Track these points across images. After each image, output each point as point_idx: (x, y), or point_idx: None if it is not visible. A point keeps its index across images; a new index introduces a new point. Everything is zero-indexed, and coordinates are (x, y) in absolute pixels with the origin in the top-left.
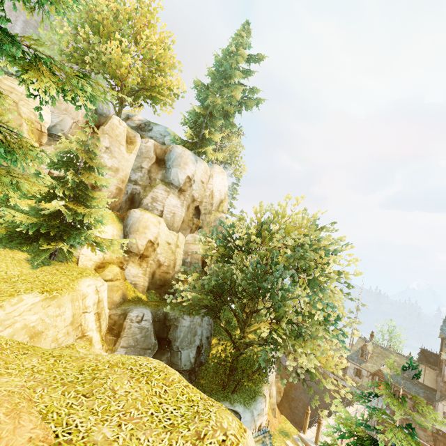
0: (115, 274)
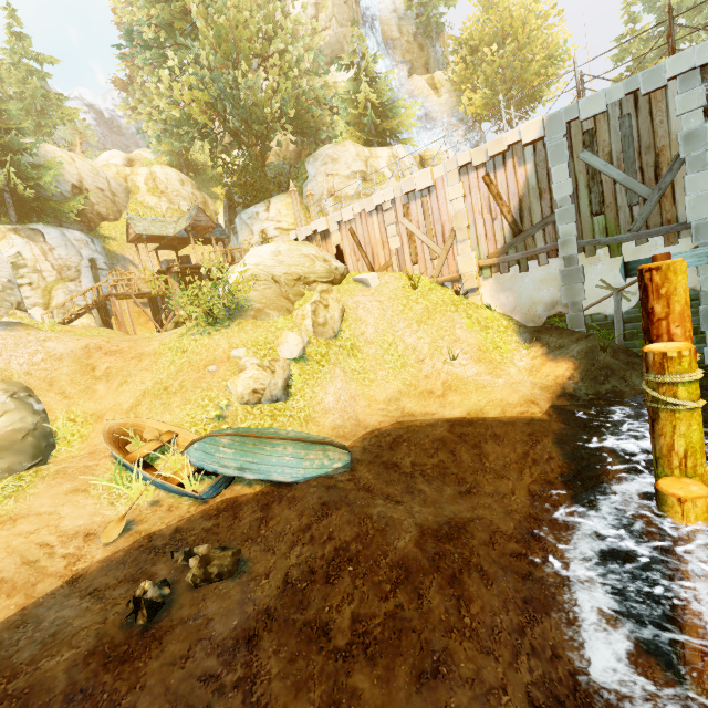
0: None
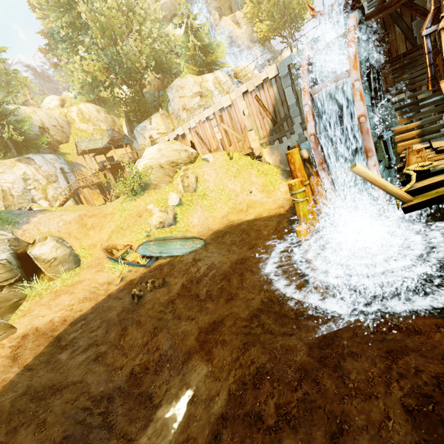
0: None
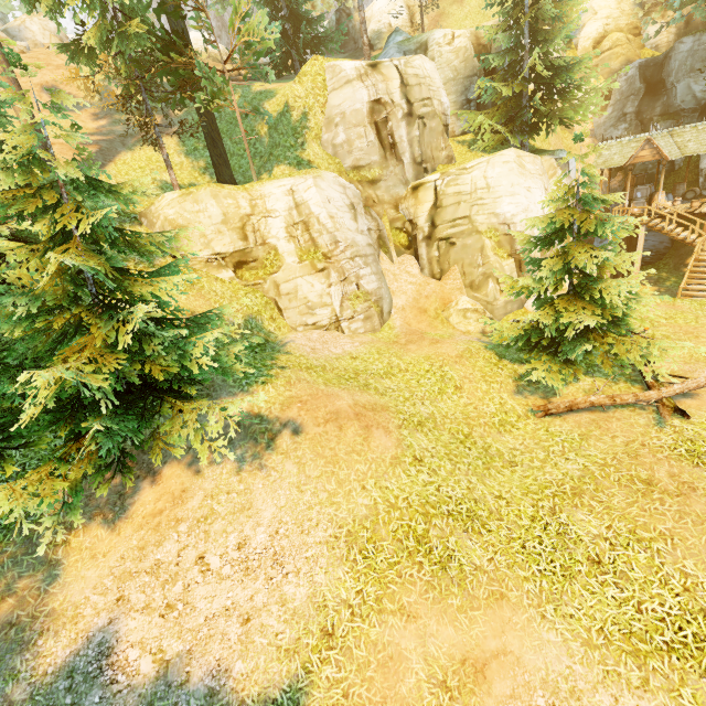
0: (614, 41)
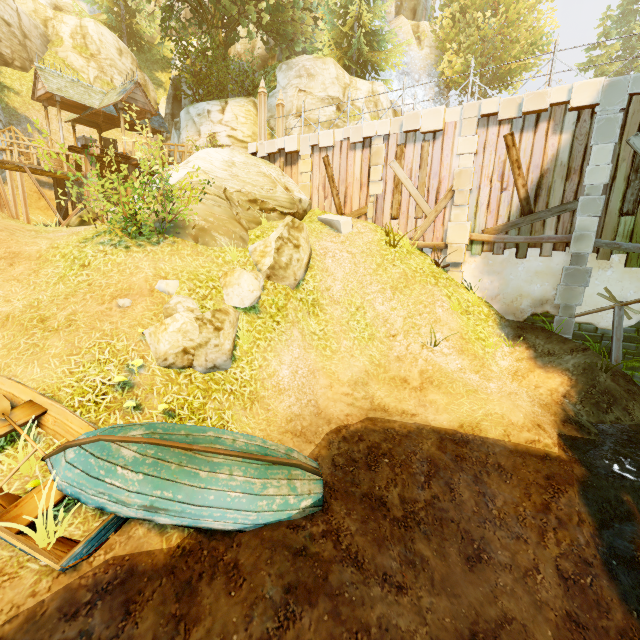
0: None
